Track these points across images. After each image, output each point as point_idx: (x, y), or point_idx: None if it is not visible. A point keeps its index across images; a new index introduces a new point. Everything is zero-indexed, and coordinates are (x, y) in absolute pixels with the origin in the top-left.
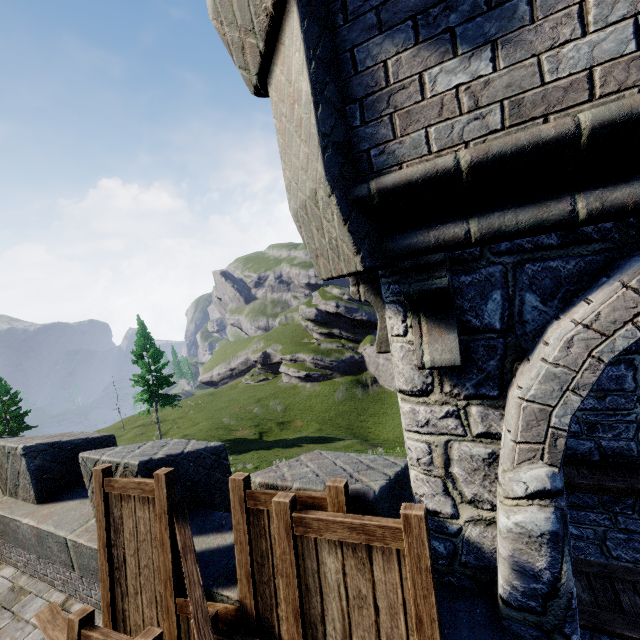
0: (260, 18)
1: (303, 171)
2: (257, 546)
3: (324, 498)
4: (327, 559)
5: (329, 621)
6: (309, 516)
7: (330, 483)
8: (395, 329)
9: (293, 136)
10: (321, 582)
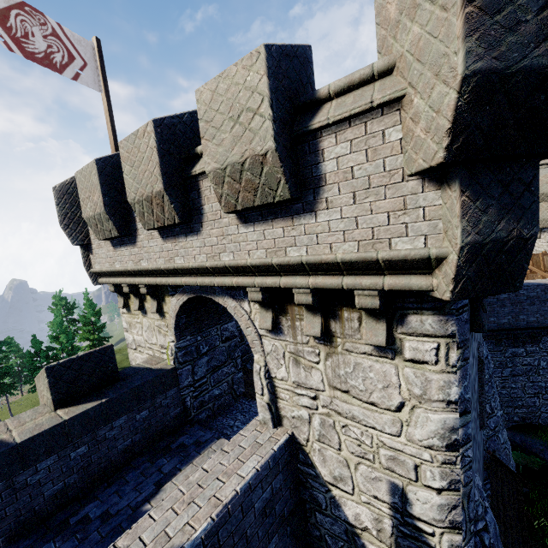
0: (546, 201)
1: (547, 216)
2: (533, 261)
3: (543, 253)
4: (547, 258)
5: (547, 265)
6: (545, 253)
7: (544, 251)
8: (547, 234)
9: (545, 212)
10: (546, 261)
